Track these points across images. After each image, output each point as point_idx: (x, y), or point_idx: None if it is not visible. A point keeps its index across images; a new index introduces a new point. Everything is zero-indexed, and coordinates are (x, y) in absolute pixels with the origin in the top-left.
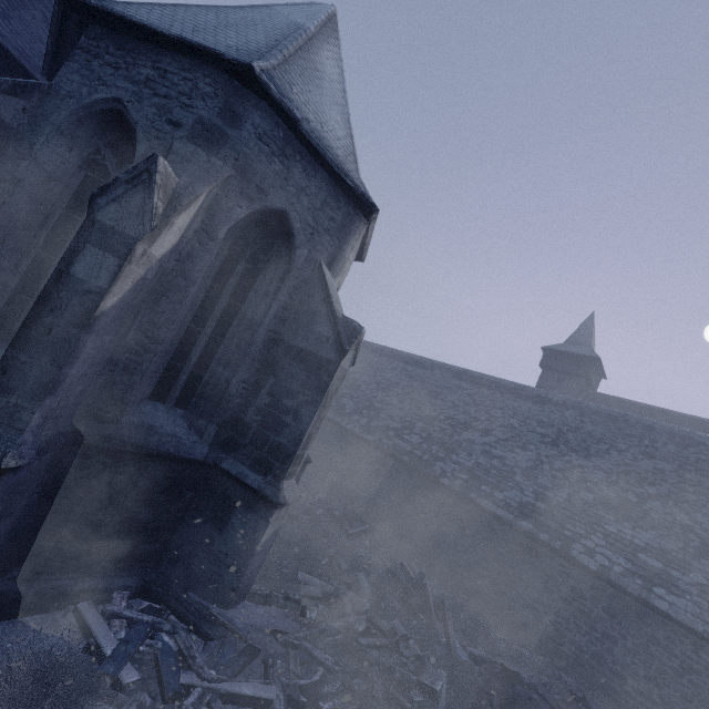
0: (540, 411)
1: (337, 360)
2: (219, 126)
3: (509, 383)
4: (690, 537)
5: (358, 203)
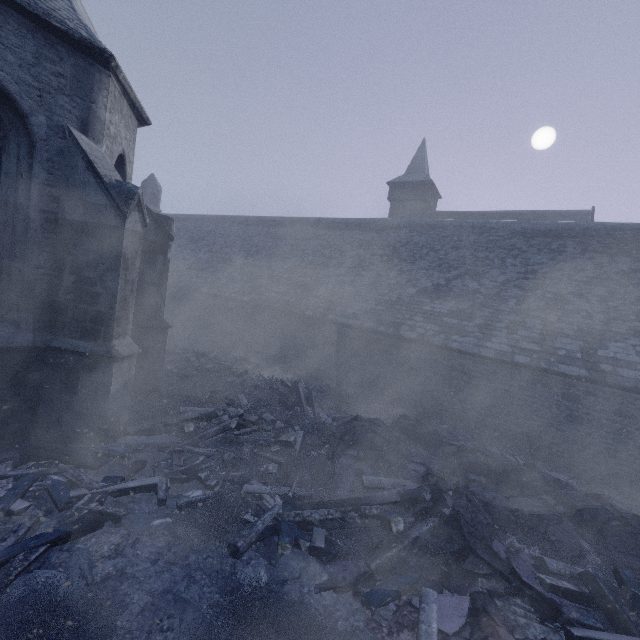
0: (380, 237)
1: (121, 224)
2: None
3: (355, 221)
4: (477, 297)
5: (84, 50)
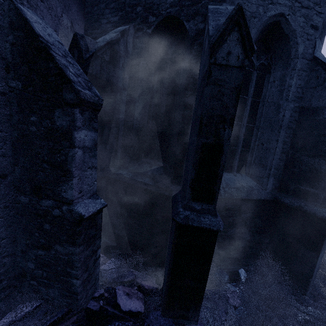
0: None
1: None
2: (325, 23)
3: None
4: None
5: None
